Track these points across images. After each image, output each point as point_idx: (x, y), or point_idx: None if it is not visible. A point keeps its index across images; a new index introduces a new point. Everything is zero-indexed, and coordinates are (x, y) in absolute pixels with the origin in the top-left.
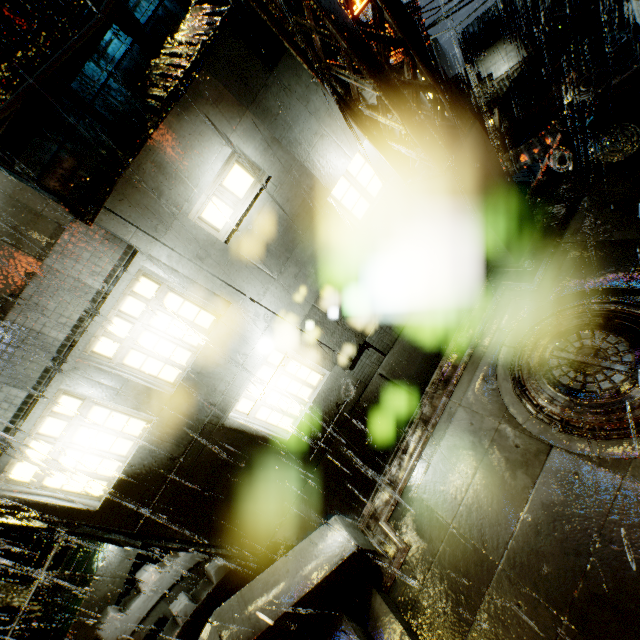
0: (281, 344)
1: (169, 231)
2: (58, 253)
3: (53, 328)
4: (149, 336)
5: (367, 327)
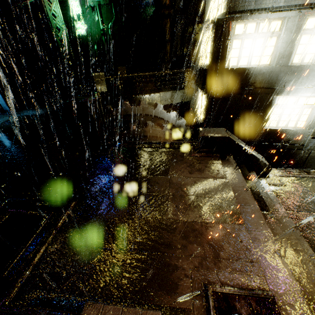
0: None
1: None
2: None
3: None
4: None
5: None
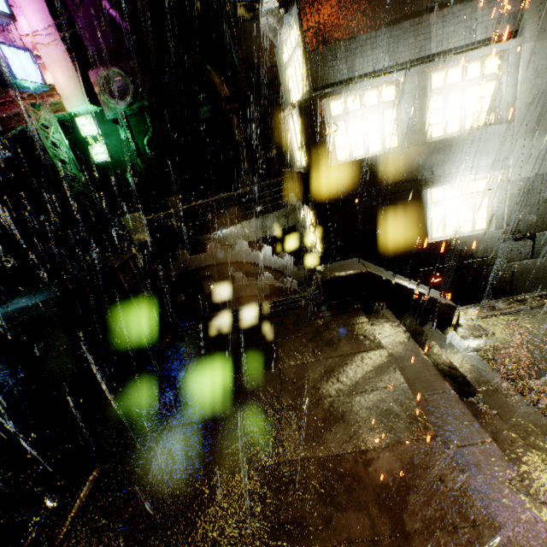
0: (497, 179)
1: (546, 40)
2: (488, 0)
3: (436, 42)
4: (457, 97)
5: (546, 226)
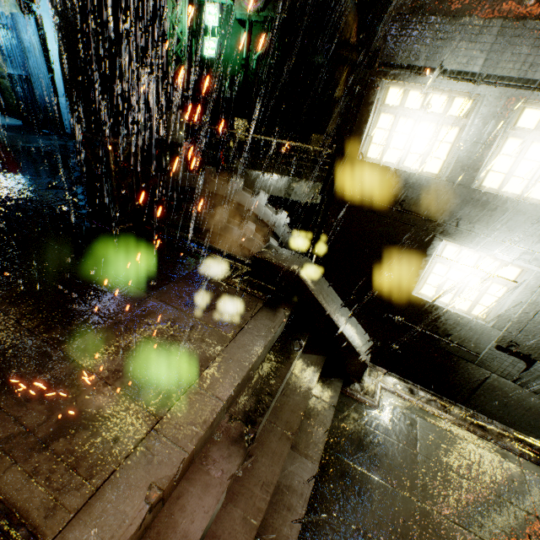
0: (530, 275)
1: None
2: None
3: None
4: None
5: None
